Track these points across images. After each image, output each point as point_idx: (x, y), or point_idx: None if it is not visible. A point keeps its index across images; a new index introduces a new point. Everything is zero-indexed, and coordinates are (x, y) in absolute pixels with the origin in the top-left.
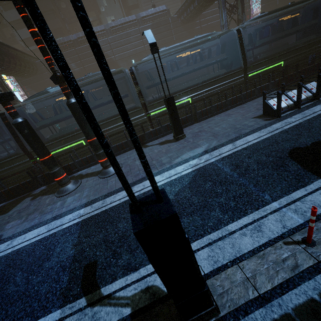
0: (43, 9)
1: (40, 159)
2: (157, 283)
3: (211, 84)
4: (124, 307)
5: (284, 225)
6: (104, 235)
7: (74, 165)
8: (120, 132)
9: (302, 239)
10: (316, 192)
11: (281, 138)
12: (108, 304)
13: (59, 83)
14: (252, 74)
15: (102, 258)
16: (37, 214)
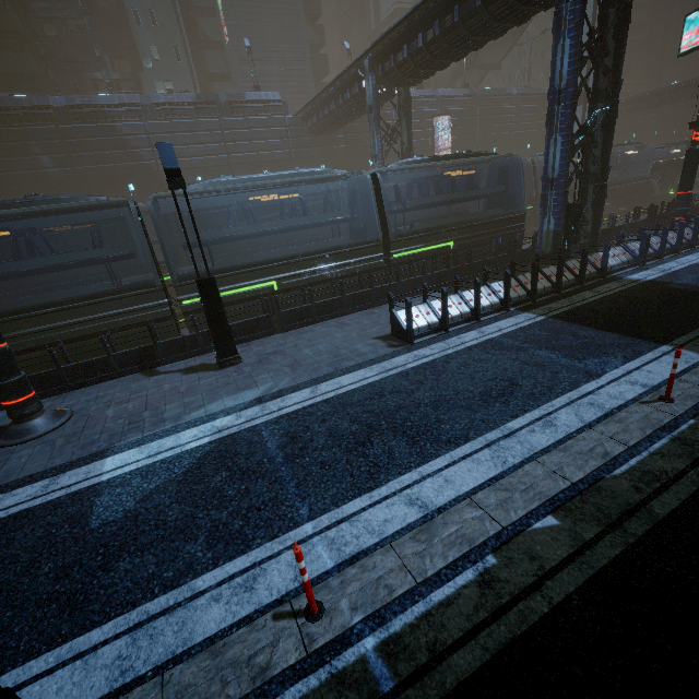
0: None
1: None
2: None
3: (320, 260)
4: None
5: (299, 574)
6: None
7: None
8: (101, 334)
9: (307, 606)
10: (383, 502)
11: (391, 387)
12: None
13: None
14: (400, 255)
15: None
16: None
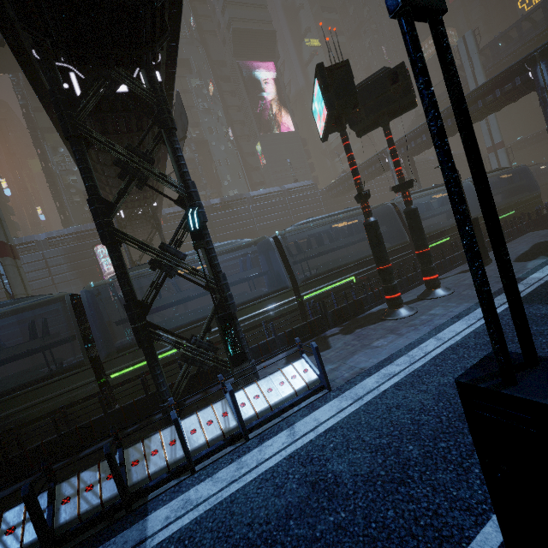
0: None
1: (385, 265)
2: None
3: None
4: None
5: None
6: None
7: (366, 299)
8: None
9: None
10: None
11: None
12: None
13: (406, 189)
14: None
15: None
16: (411, 327)
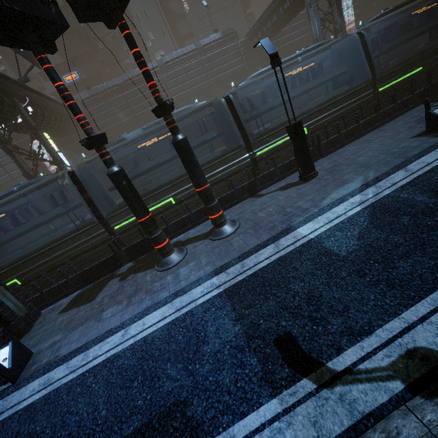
0: (78, 52)
1: (140, 219)
2: (422, 343)
3: (331, 106)
4: (386, 381)
5: None
6: (276, 302)
7: (168, 230)
8: (218, 182)
9: None
10: None
11: None
12: (354, 380)
13: (165, 114)
14: (383, 88)
15: (295, 327)
16: (144, 295)
